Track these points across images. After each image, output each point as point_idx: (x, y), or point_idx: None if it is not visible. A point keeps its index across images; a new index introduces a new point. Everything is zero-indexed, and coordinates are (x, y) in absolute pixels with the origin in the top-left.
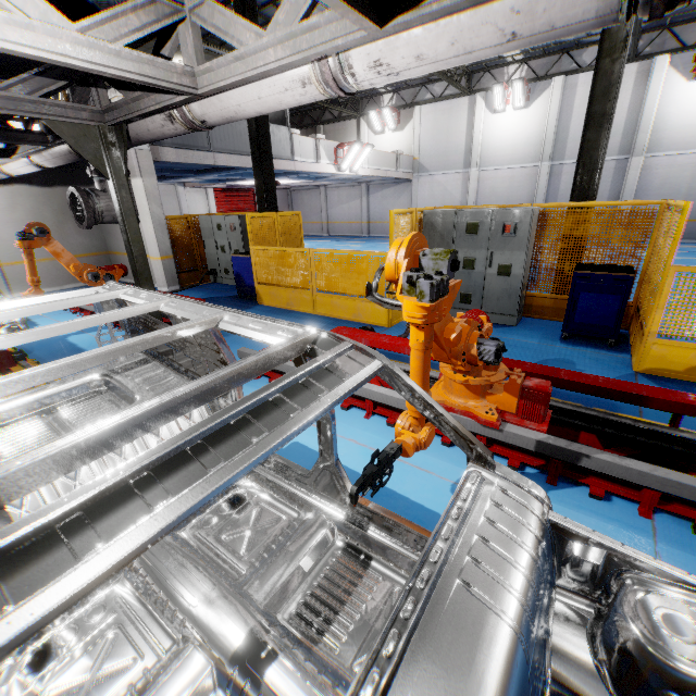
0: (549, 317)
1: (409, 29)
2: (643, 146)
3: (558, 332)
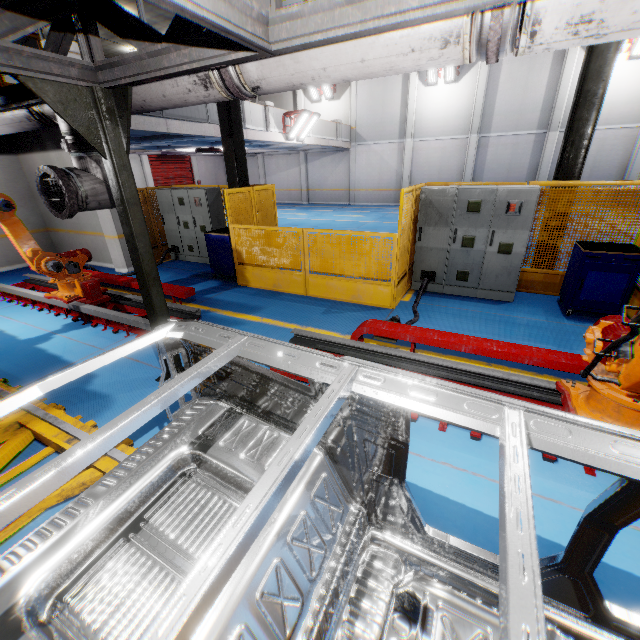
0: (538, 290)
1: None
2: (558, 122)
3: (556, 307)
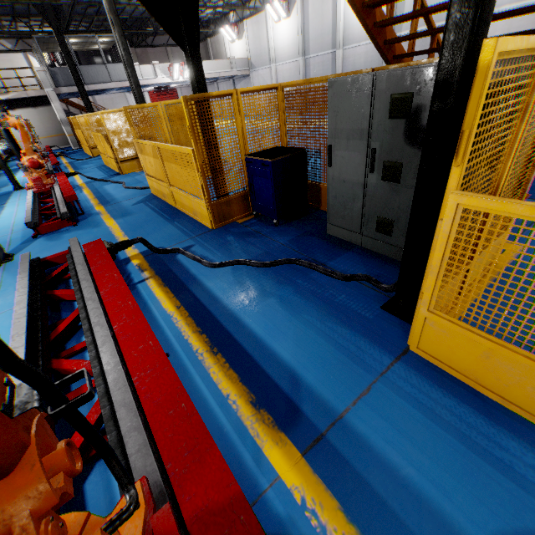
0: None
1: None
2: (339, 42)
3: None
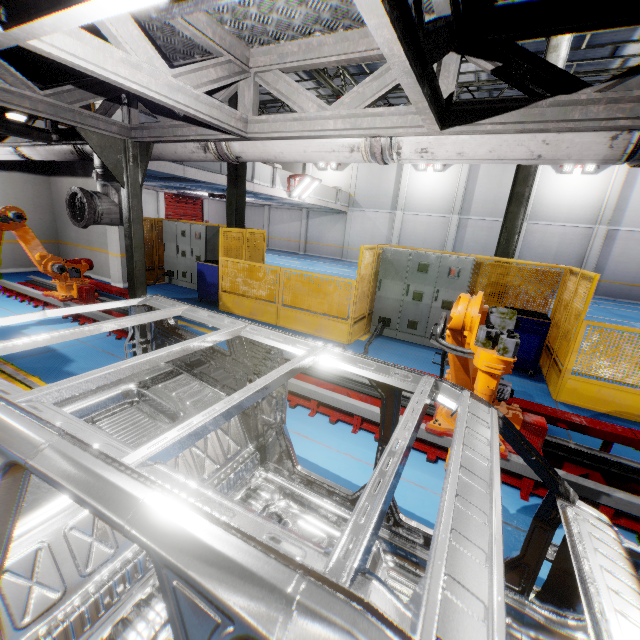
0: None
1: (458, 134)
2: (527, 214)
3: None
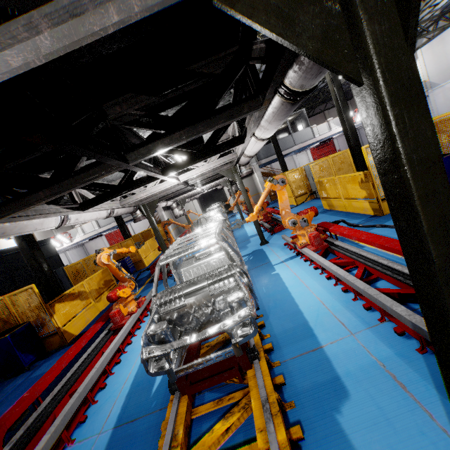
0: None
1: None
2: None
3: None
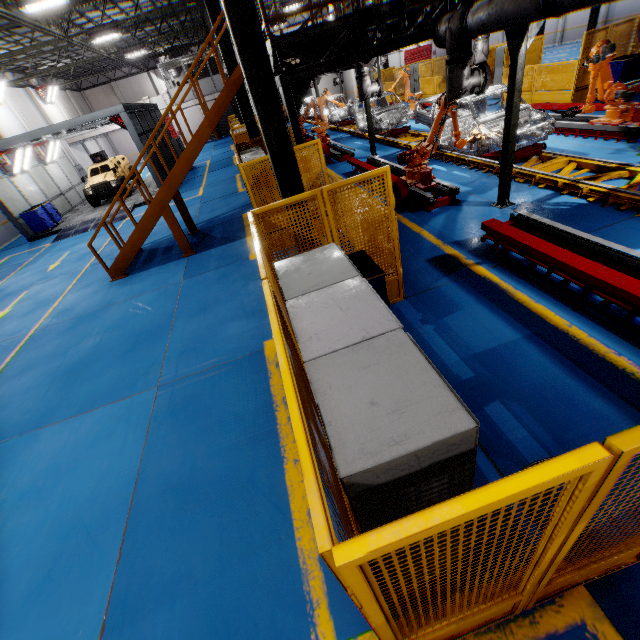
0: None
1: None
2: None
3: None
